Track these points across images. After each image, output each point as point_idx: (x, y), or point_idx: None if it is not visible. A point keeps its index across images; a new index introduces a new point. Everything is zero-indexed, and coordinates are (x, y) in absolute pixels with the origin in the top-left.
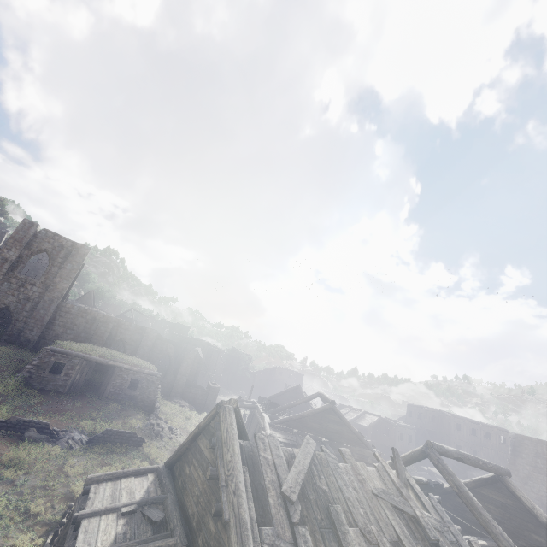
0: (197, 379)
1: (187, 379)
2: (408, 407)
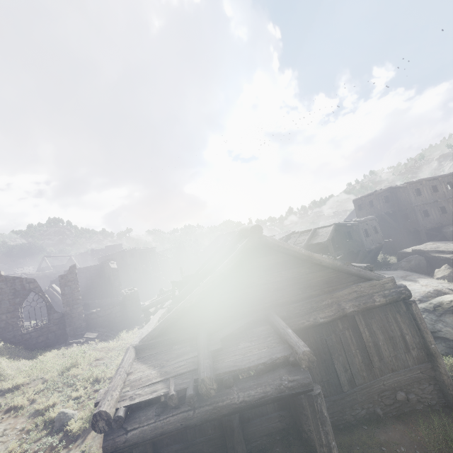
0: (120, 292)
1: (113, 296)
2: (355, 202)
